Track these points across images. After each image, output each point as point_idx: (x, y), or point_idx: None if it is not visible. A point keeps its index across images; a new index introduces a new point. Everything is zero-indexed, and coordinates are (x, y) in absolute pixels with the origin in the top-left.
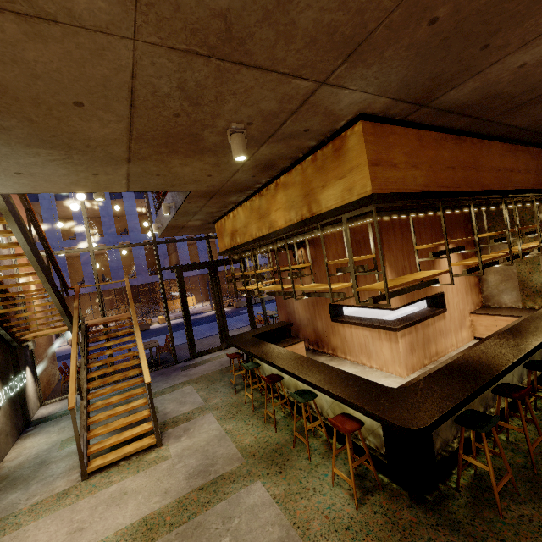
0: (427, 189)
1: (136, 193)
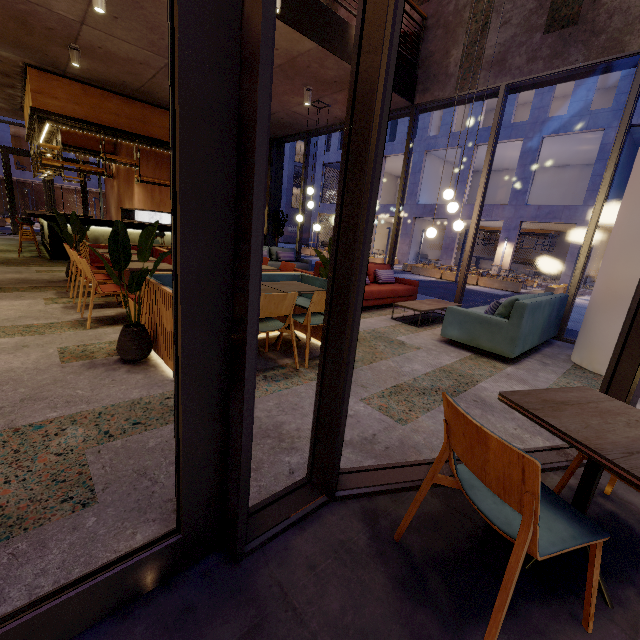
0: (86, 119)
1: None
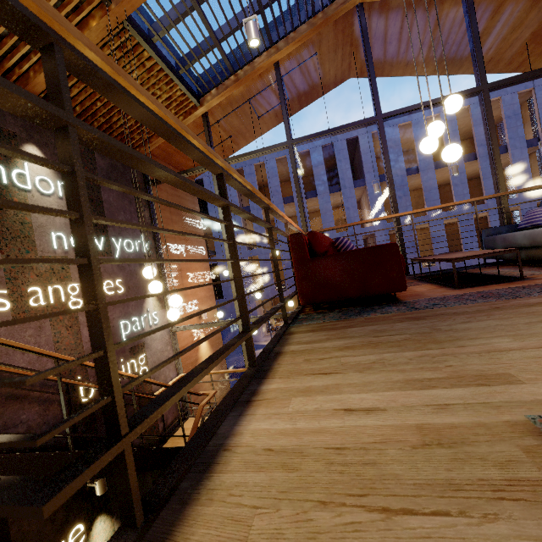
0: None
1: (331, 187)
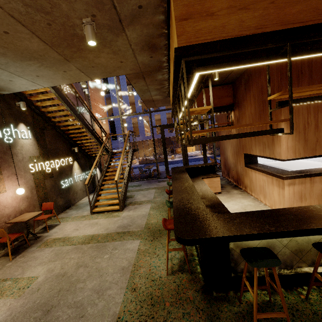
0: (260, 31)
1: None
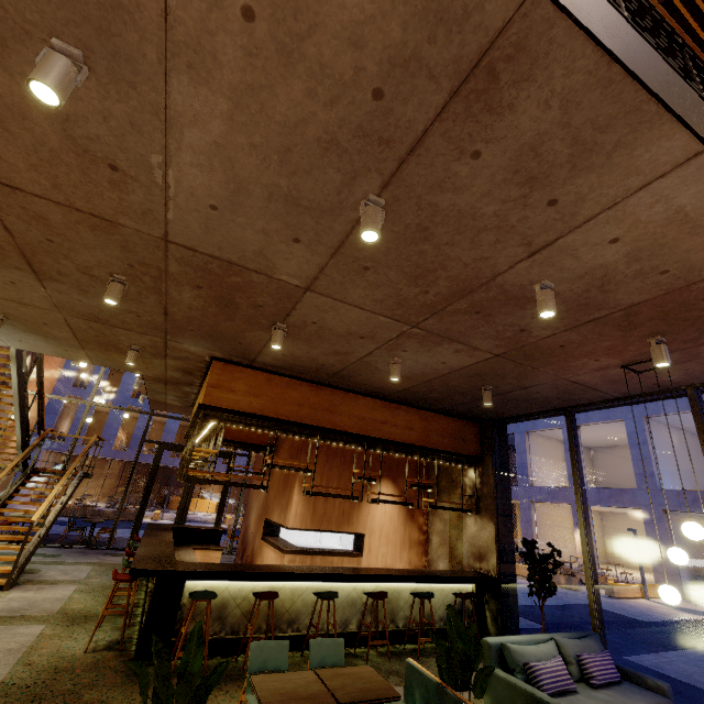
0: (262, 413)
1: None
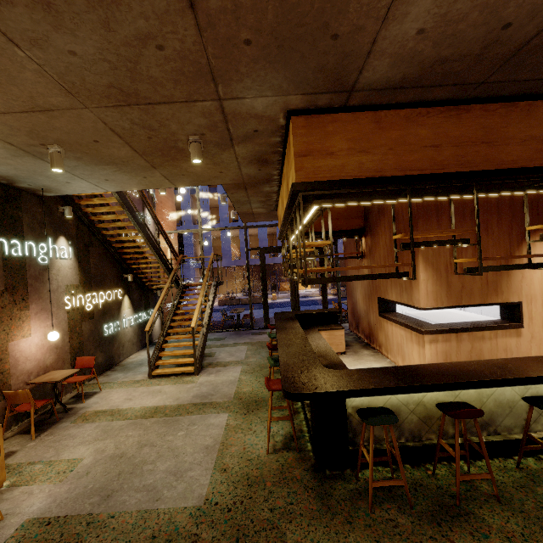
0: (380, 174)
1: None
